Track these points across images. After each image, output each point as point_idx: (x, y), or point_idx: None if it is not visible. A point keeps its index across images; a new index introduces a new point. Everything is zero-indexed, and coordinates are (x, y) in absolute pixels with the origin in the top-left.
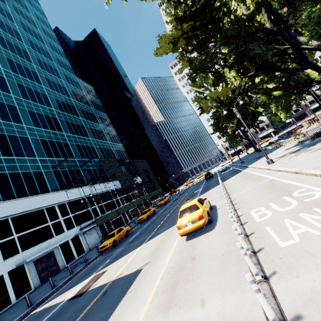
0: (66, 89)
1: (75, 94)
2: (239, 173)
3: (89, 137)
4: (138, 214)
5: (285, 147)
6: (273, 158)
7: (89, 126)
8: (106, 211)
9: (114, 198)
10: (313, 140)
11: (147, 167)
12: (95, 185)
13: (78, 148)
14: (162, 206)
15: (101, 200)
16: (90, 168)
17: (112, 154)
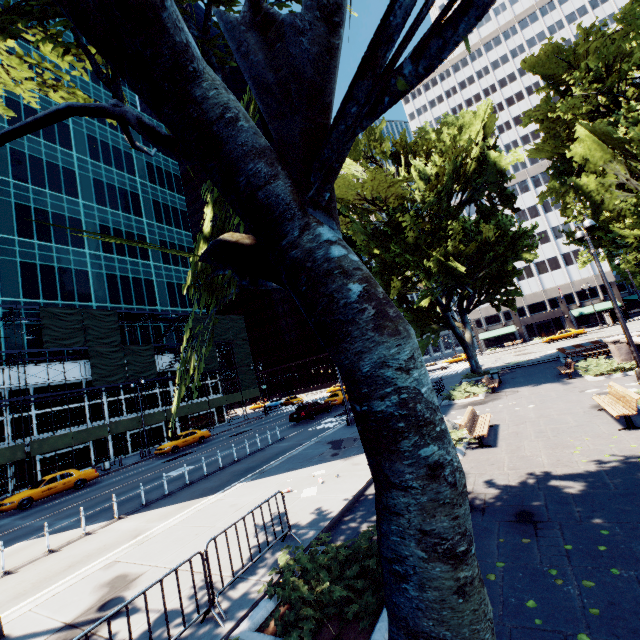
0: (70, 129)
1: (96, 142)
2: (169, 512)
3: (84, 248)
4: (158, 443)
5: (349, 478)
6: (158, 558)
7: (102, 220)
8: (39, 431)
9: (84, 401)
10: (202, 633)
11: (235, 335)
12: (29, 366)
13: (26, 271)
14: (153, 460)
15: (31, 404)
16: (39, 323)
17: (148, 292)
